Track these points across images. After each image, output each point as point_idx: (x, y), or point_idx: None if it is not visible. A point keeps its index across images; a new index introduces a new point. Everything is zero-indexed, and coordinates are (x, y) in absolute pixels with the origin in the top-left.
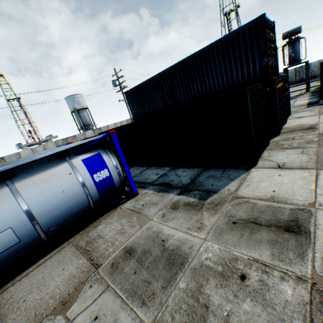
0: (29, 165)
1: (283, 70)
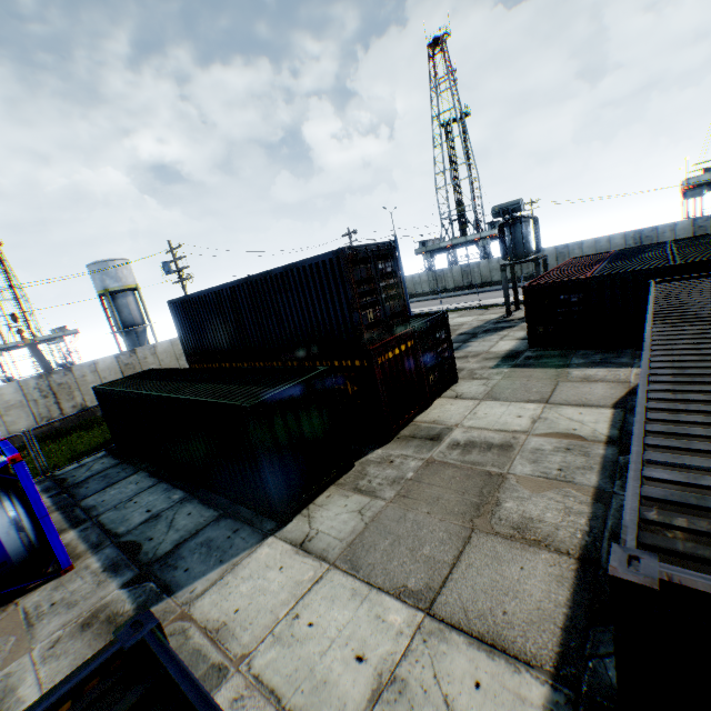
0: None
1: (501, 269)
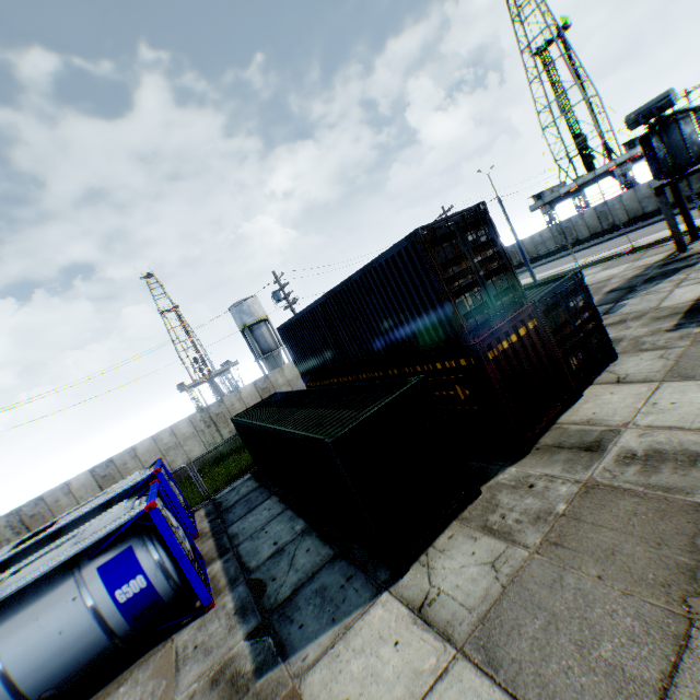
0: (22, 588)
1: (655, 193)
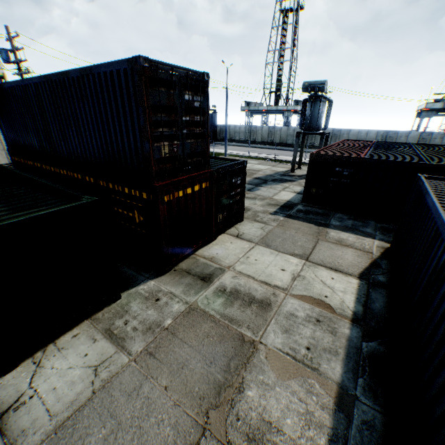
0: None
1: (296, 135)
